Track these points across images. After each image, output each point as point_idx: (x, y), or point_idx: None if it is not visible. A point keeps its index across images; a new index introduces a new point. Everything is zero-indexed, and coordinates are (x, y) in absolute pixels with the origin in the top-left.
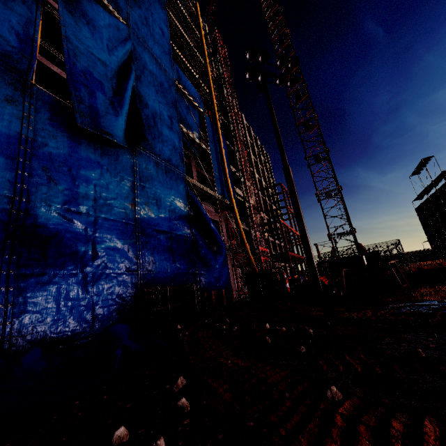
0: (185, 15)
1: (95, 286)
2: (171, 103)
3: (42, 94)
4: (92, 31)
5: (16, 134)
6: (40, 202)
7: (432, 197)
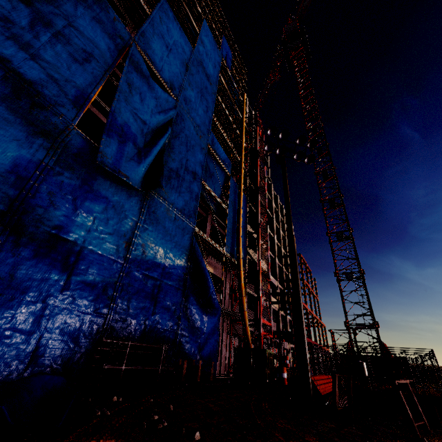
0: (232, 101)
1: (50, 321)
2: (199, 162)
3: (78, 135)
4: (142, 99)
5: (38, 161)
6: (31, 222)
7: None
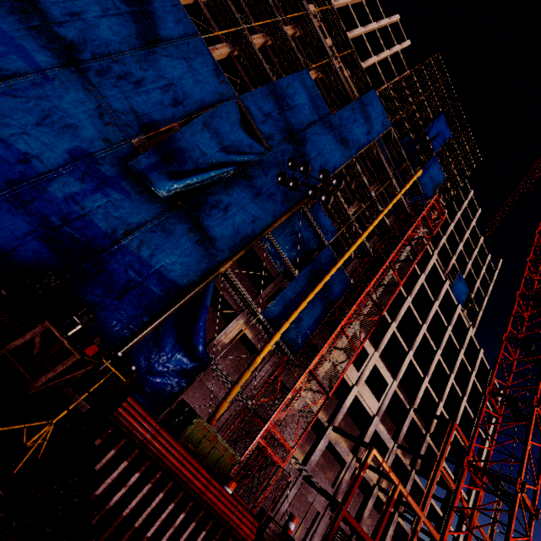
0: (388, 173)
1: (33, 241)
2: (271, 210)
3: (132, 147)
4: (214, 137)
5: (90, 152)
6: (62, 182)
7: None
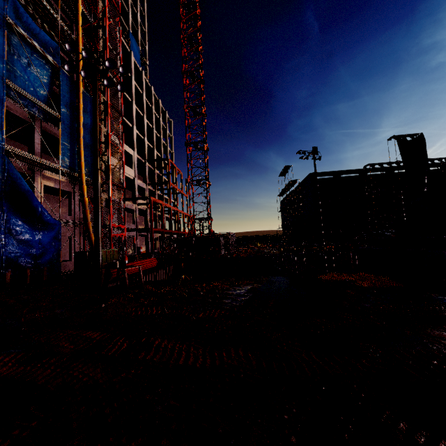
0: None
1: None
2: None
3: None
4: None
5: None
6: None
7: (288, 196)
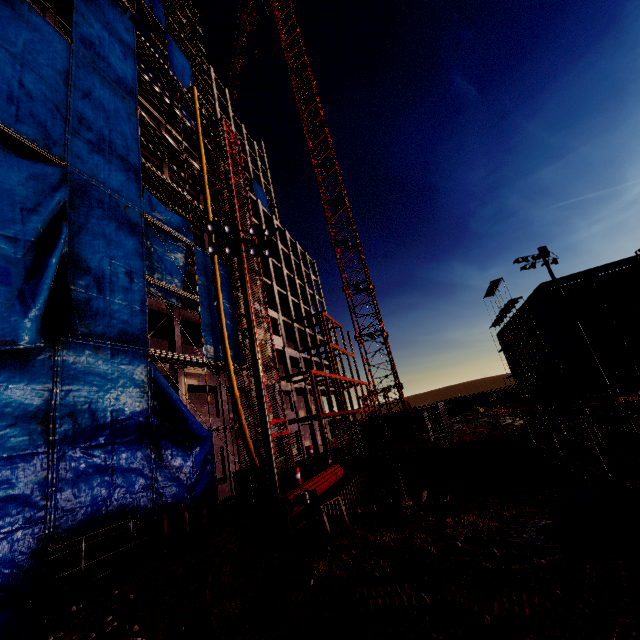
0: (173, 109)
1: None
2: (133, 251)
3: None
4: None
5: None
6: None
7: (509, 324)
